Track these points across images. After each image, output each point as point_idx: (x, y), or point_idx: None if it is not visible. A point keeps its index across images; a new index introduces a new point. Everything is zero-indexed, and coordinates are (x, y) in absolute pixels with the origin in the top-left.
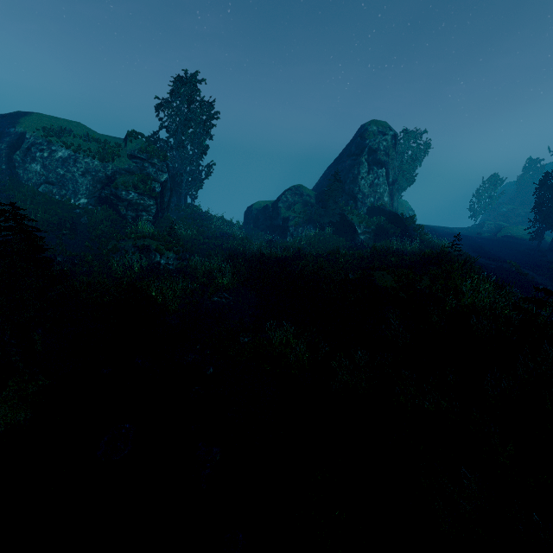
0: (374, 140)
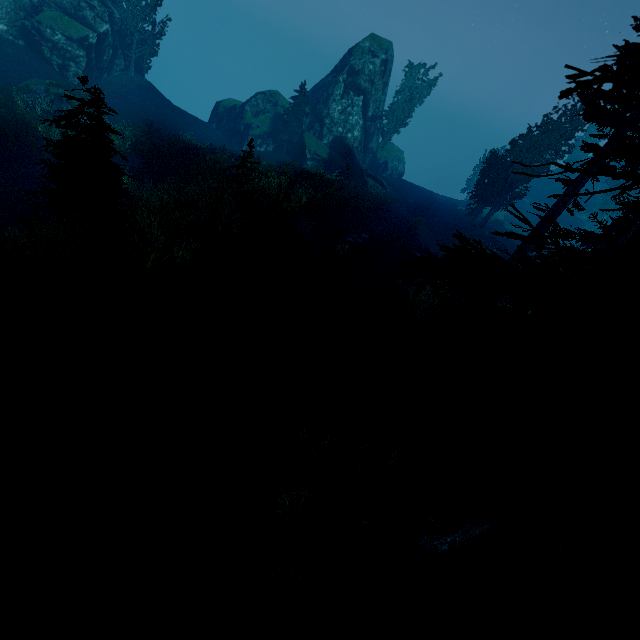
0: (360, 59)
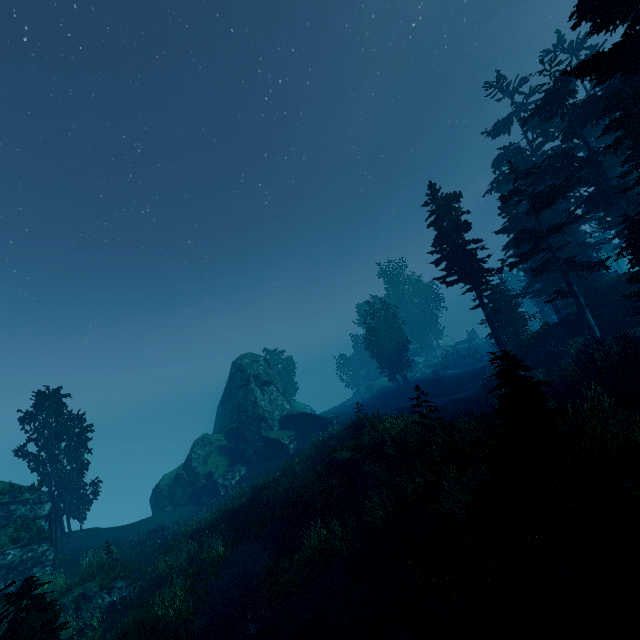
0: (253, 368)
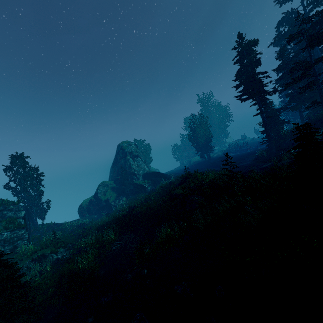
0: (128, 148)
